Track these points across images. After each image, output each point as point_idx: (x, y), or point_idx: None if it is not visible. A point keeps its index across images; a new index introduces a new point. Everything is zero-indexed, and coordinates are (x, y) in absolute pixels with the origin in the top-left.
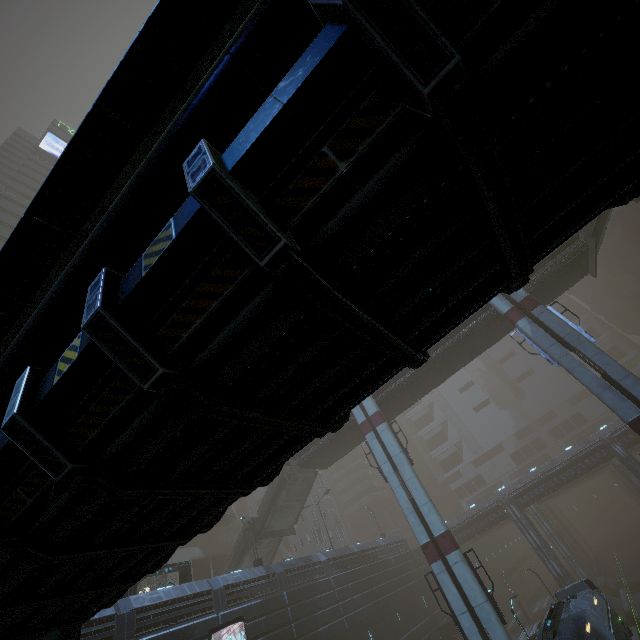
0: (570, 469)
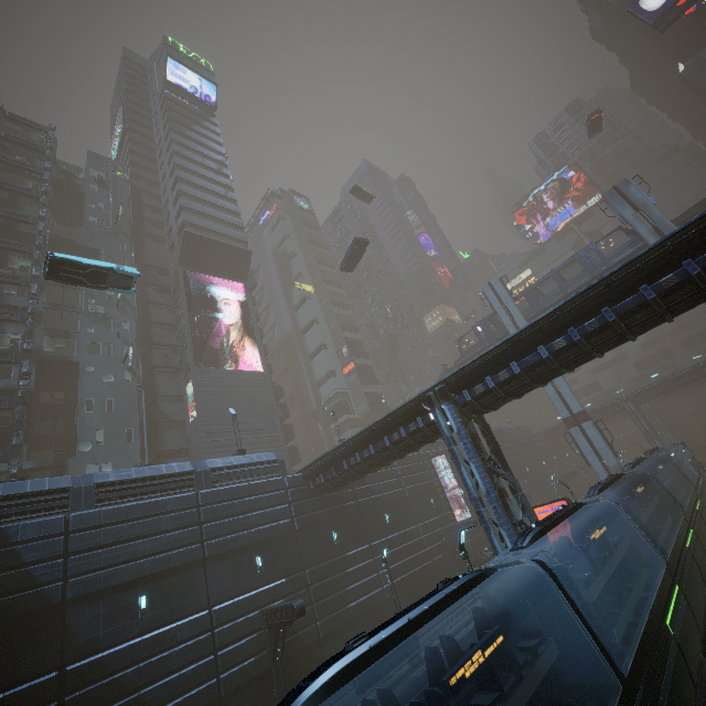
0: (692, 374)
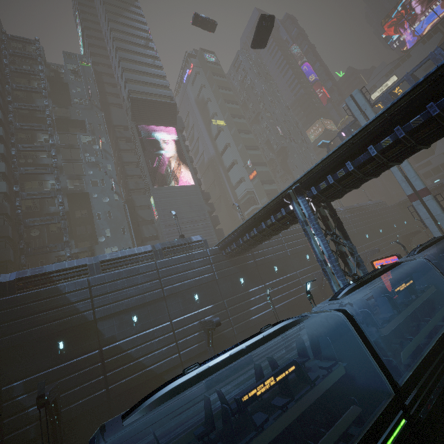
0: None
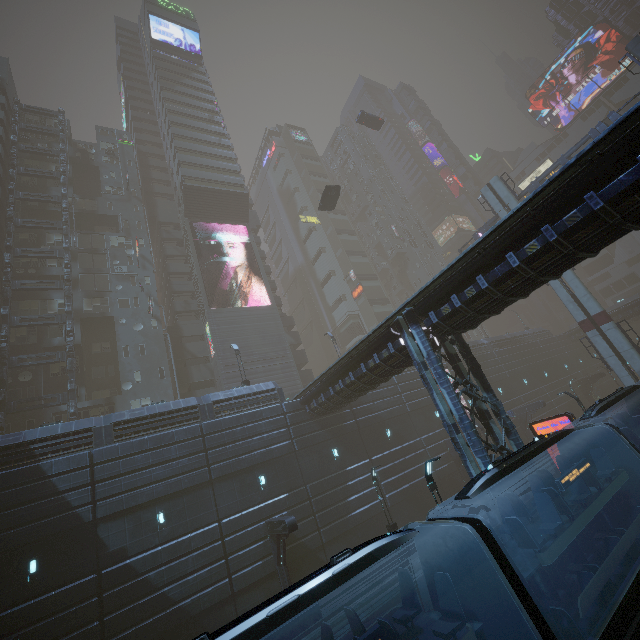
0: None
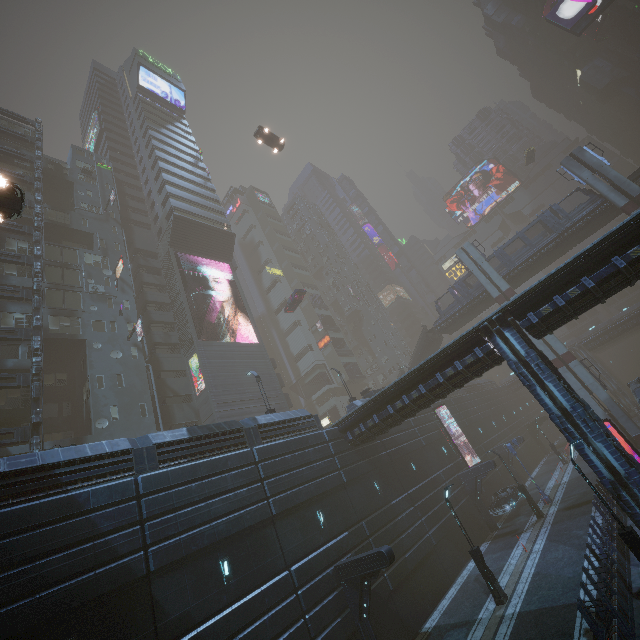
0: (633, 320)
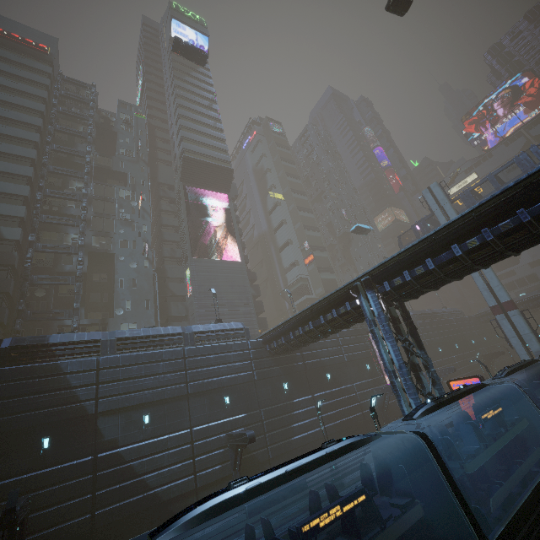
0: None
